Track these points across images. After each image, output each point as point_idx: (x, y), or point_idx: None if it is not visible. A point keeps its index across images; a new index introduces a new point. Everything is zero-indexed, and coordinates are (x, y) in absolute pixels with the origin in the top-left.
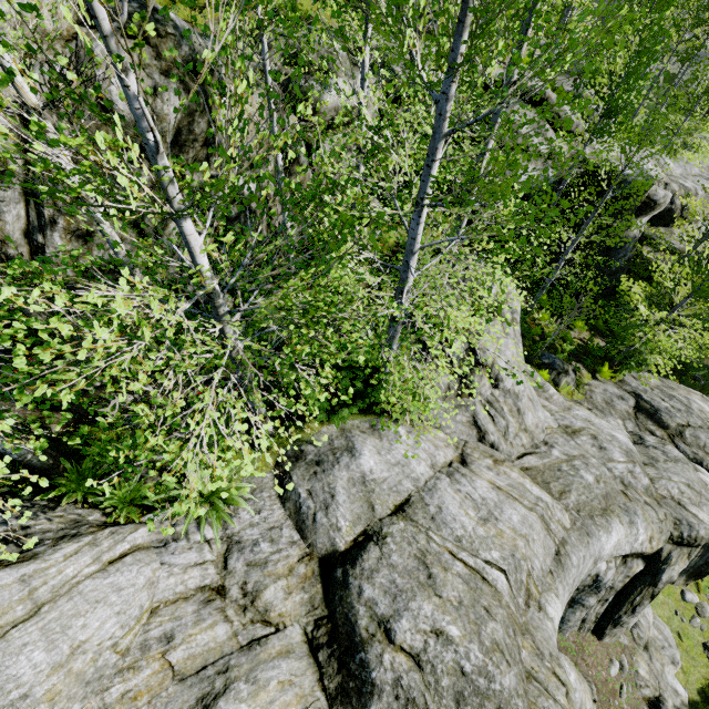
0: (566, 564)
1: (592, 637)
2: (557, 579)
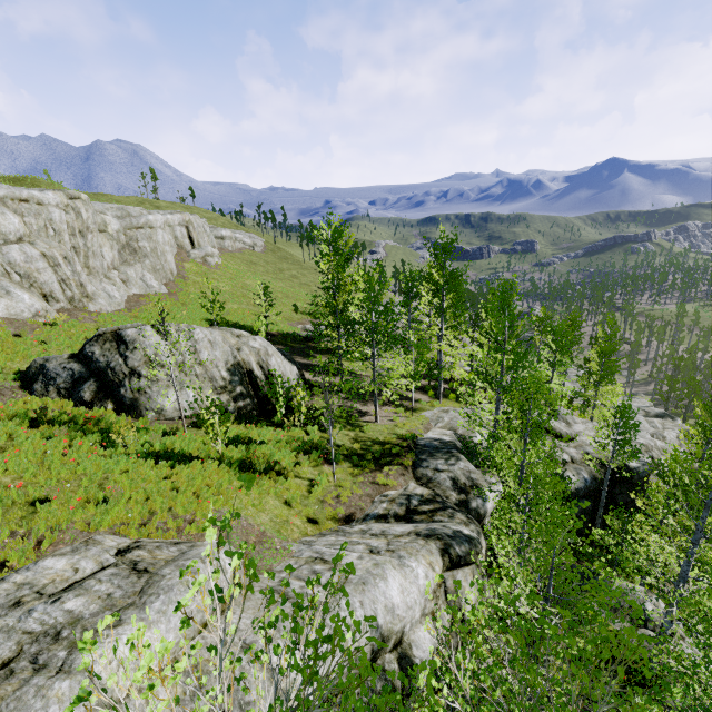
0: None
1: None
2: None
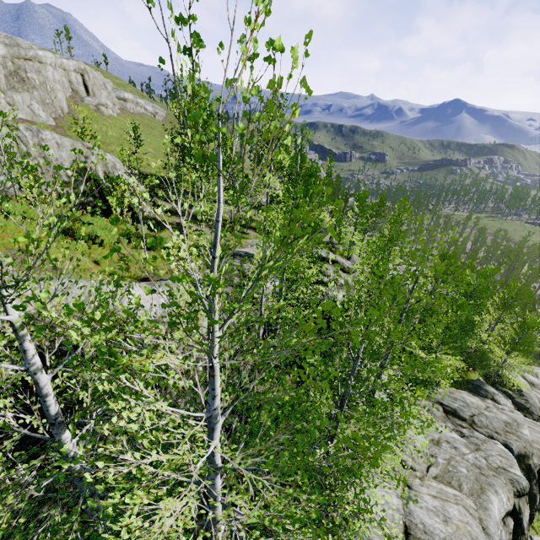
0: (491, 534)
1: None
2: None
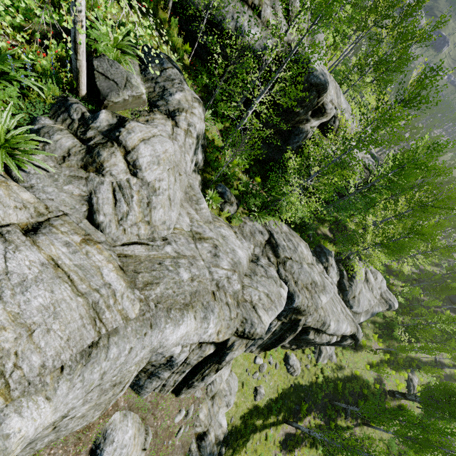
0: (97, 357)
1: (171, 395)
2: (66, 377)
